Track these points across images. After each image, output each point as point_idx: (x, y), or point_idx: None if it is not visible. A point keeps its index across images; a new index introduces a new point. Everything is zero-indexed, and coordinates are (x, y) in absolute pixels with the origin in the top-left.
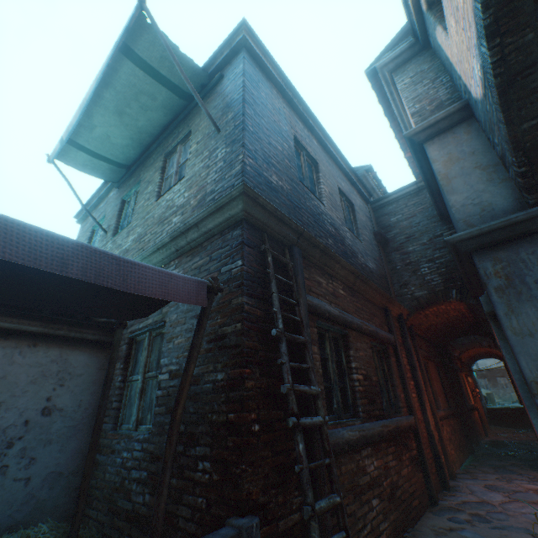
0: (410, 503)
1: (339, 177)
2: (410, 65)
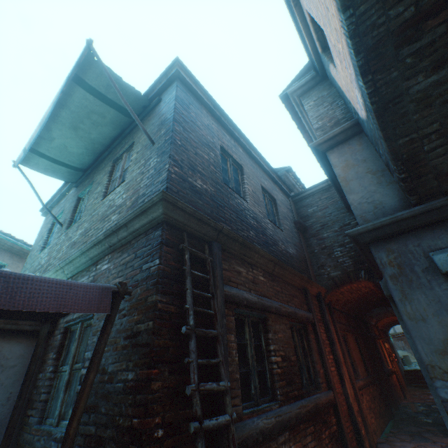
0: None
1: (262, 177)
2: (313, 92)
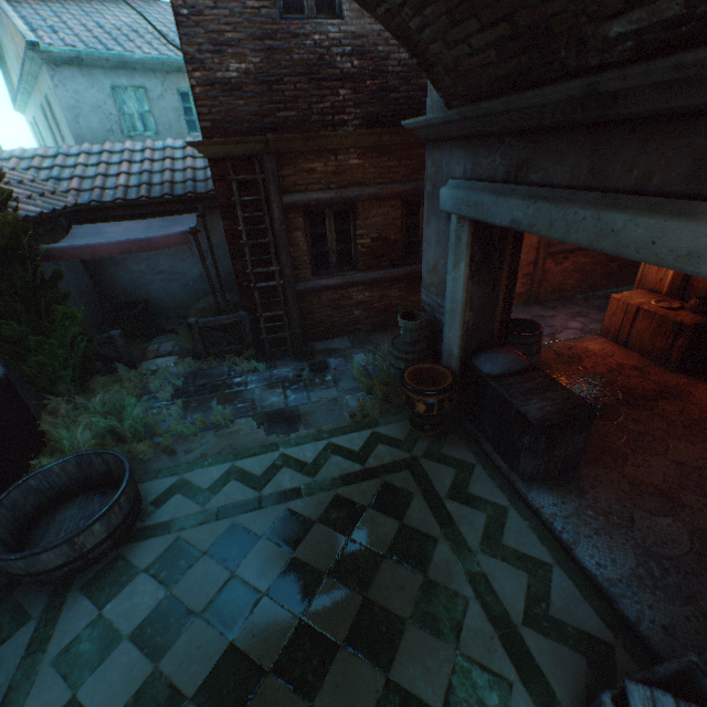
0: None
1: None
2: None
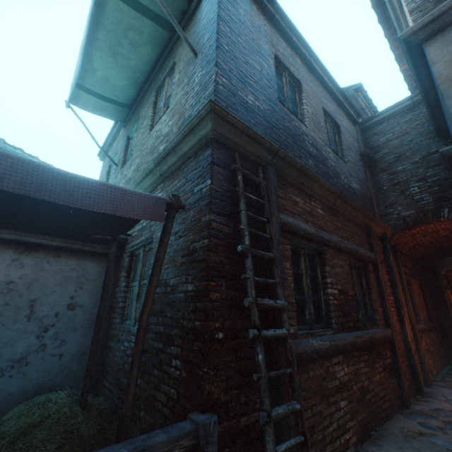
0: (380, 405)
1: (324, 98)
2: None
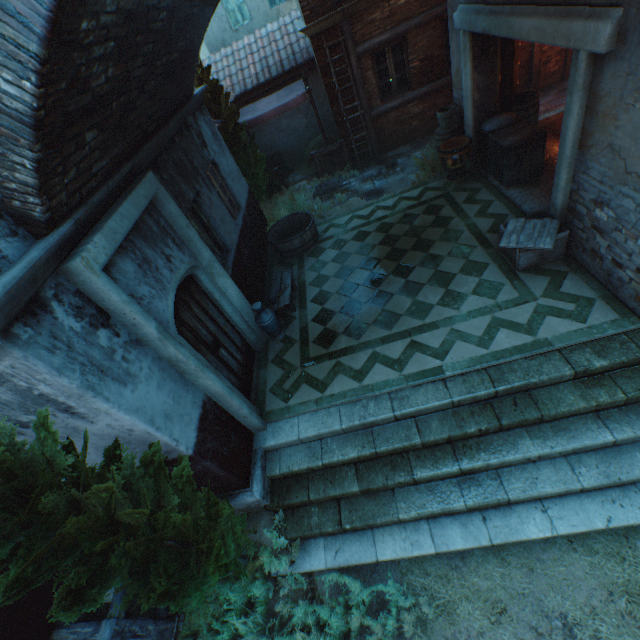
0: None
1: None
2: None
